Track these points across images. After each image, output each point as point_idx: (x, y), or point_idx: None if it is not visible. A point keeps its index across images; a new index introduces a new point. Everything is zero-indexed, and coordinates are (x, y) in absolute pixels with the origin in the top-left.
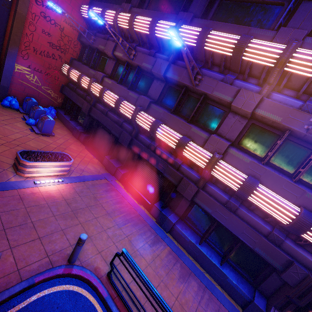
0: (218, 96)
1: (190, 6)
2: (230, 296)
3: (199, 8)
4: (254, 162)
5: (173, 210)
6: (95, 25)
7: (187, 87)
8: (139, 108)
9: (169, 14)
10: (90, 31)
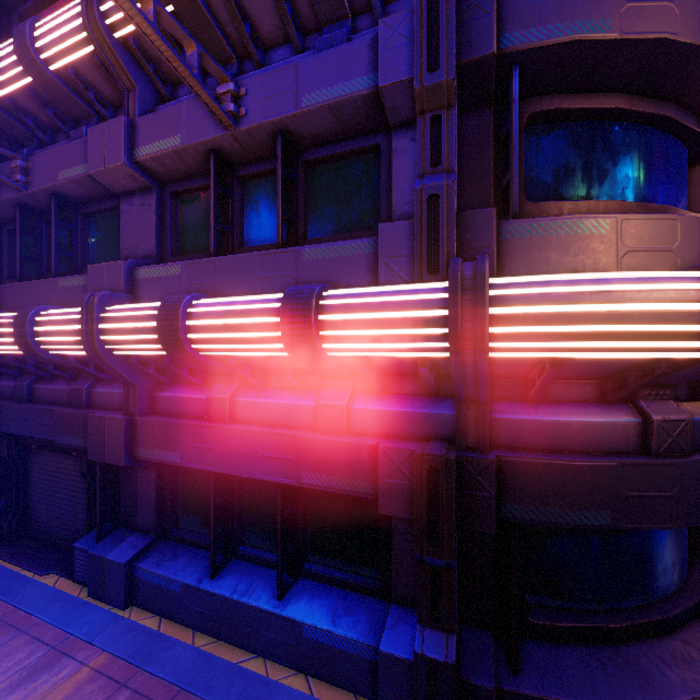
0: (69, 178)
1: None
2: (336, 684)
3: None
4: (188, 263)
5: (134, 528)
6: None
7: (26, 205)
8: None
9: None
10: None
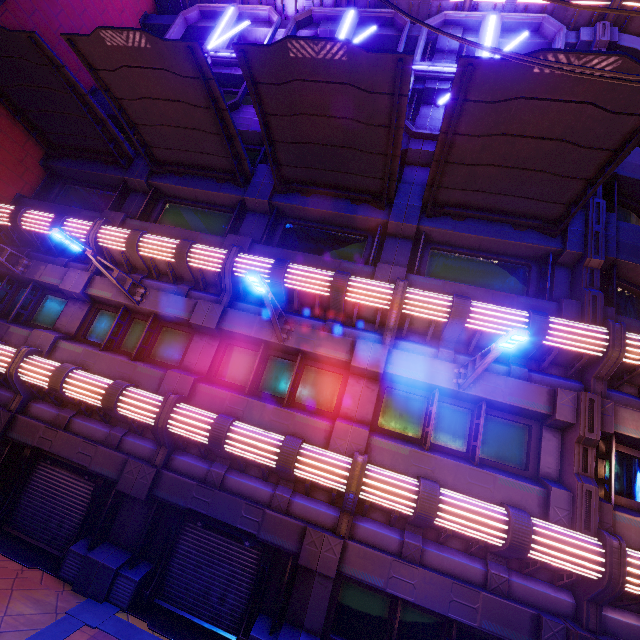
0: (326, 354)
1: (242, 226)
2: None
3: (257, 230)
4: (415, 450)
5: (299, 626)
6: (28, 239)
7: (268, 344)
8: (175, 399)
9: (208, 235)
10: (11, 249)
